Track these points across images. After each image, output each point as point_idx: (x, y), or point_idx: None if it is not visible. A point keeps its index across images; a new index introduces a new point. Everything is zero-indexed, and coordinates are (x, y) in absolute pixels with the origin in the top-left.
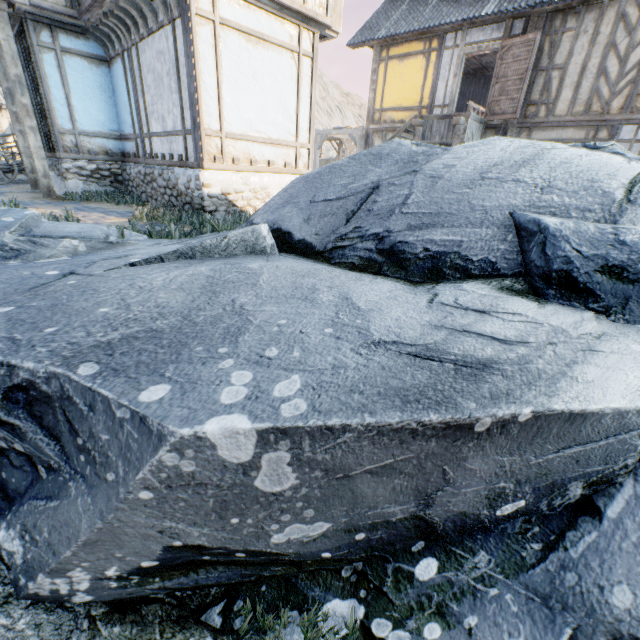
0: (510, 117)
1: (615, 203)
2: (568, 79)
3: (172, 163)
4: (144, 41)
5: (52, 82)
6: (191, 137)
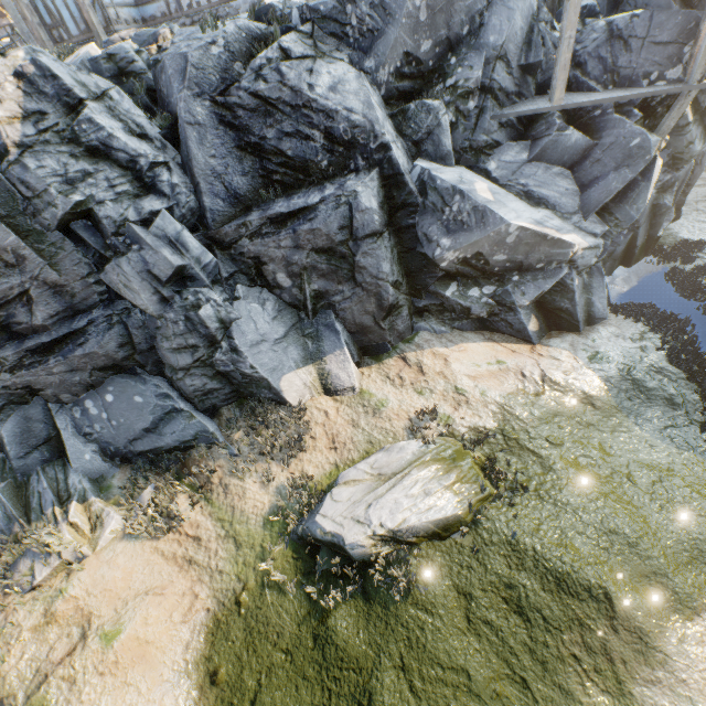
0: None
1: None
2: None
3: (223, 2)
4: None
5: None
6: None
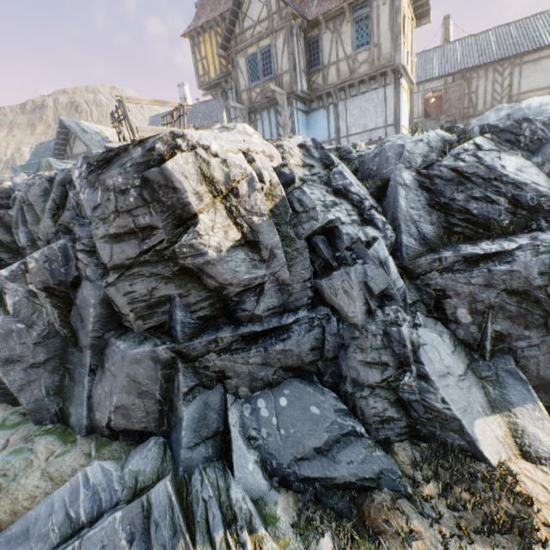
0: (458, 115)
1: None
2: (479, 96)
3: (371, 142)
4: (353, 98)
5: (295, 122)
6: (391, 127)
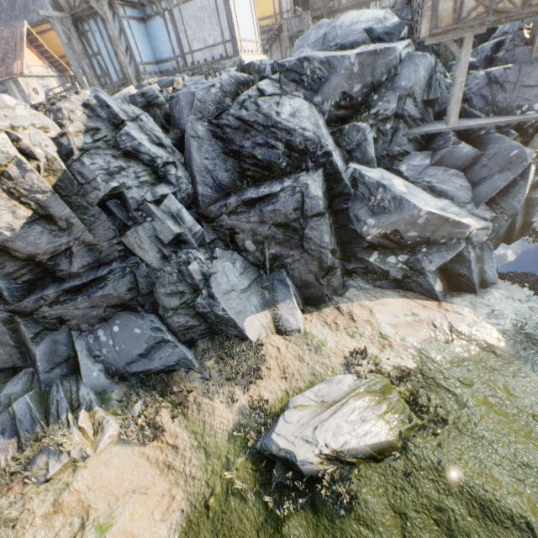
0: (323, 10)
1: (382, 21)
2: None
3: (215, 61)
4: (186, 4)
5: (129, 36)
6: (229, 44)
